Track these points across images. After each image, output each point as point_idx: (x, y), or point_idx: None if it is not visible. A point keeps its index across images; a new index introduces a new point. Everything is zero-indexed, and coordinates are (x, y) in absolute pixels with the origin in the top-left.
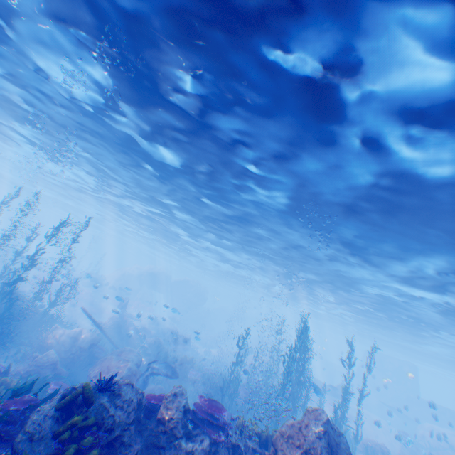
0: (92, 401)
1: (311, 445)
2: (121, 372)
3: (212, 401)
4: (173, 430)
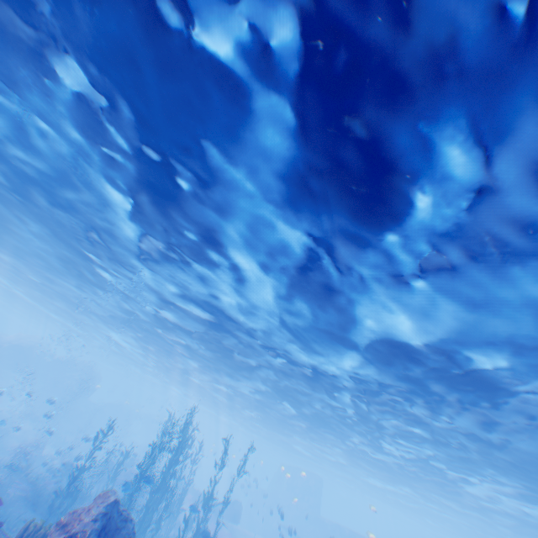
0: None
1: (82, 527)
2: None
3: None
4: None
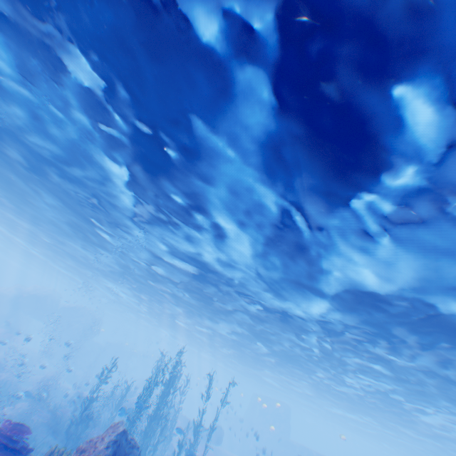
0: None
1: (97, 454)
2: None
3: (18, 424)
4: None
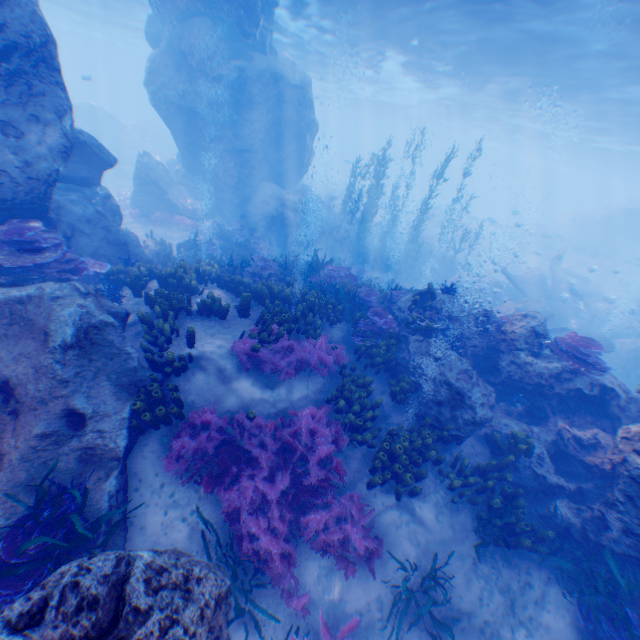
0: (434, 297)
1: None
2: (505, 312)
3: (582, 337)
4: (513, 343)
